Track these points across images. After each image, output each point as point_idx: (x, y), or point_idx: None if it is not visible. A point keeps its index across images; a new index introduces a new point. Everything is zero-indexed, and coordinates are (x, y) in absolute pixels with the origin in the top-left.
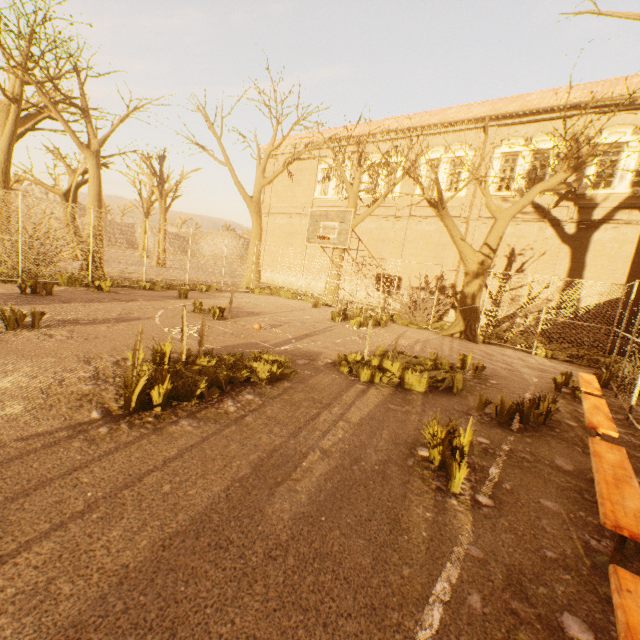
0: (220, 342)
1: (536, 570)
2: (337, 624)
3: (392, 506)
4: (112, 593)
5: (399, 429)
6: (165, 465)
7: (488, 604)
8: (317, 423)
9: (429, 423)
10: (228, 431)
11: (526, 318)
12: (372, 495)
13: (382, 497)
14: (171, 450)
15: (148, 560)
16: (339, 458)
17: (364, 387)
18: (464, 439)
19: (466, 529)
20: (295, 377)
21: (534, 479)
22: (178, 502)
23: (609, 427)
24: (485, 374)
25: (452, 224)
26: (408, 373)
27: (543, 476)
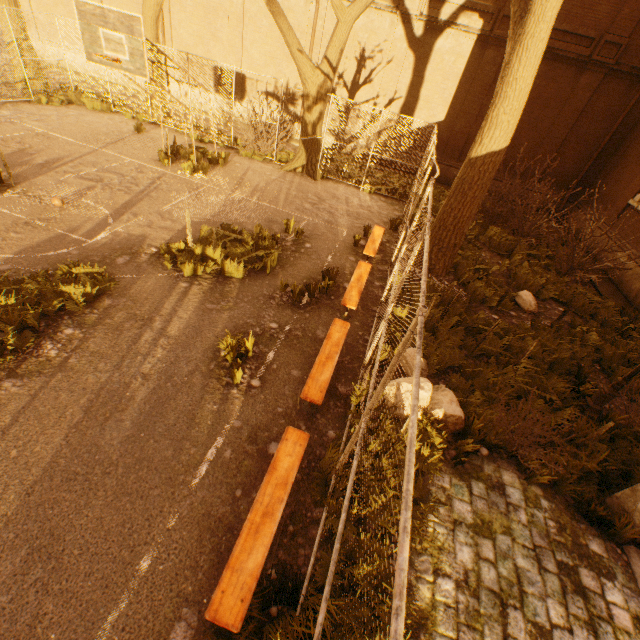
0: (14, 245)
1: (268, 423)
2: (149, 494)
3: (192, 409)
4: (4, 532)
5: (211, 333)
6: (5, 434)
7: (235, 452)
8: (139, 347)
9: (224, 339)
10: (55, 381)
11: (368, 140)
12: (179, 405)
13: (186, 404)
14: (5, 418)
15: (21, 506)
16: (157, 379)
17: (187, 285)
18: (249, 344)
19: (237, 410)
20: (116, 288)
21: (295, 354)
22: (29, 461)
23: (354, 302)
24: (306, 235)
25: (287, 27)
26: (227, 264)
27: (302, 349)
